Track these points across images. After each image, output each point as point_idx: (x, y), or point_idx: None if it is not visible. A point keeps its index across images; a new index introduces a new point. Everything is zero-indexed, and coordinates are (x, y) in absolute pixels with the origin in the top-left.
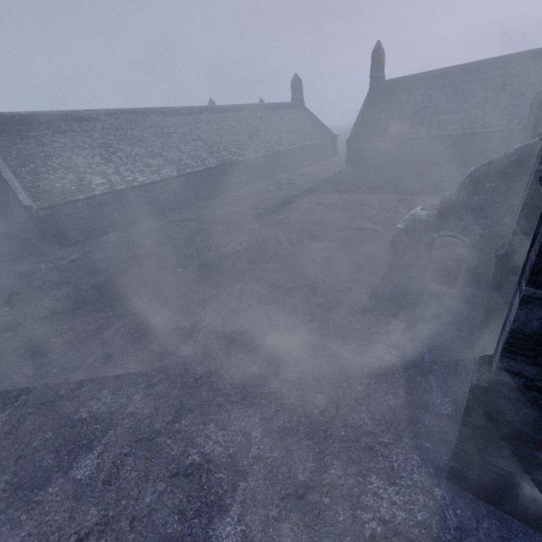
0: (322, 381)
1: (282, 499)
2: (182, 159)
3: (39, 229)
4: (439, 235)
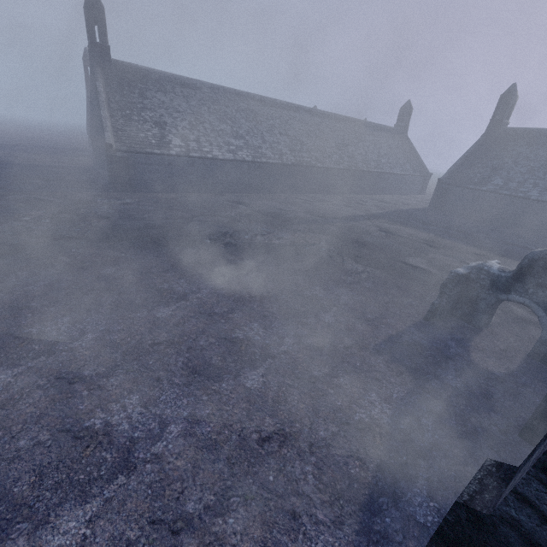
0: (282, 405)
1: (152, 522)
2: (262, 147)
3: (111, 167)
4: (507, 298)
